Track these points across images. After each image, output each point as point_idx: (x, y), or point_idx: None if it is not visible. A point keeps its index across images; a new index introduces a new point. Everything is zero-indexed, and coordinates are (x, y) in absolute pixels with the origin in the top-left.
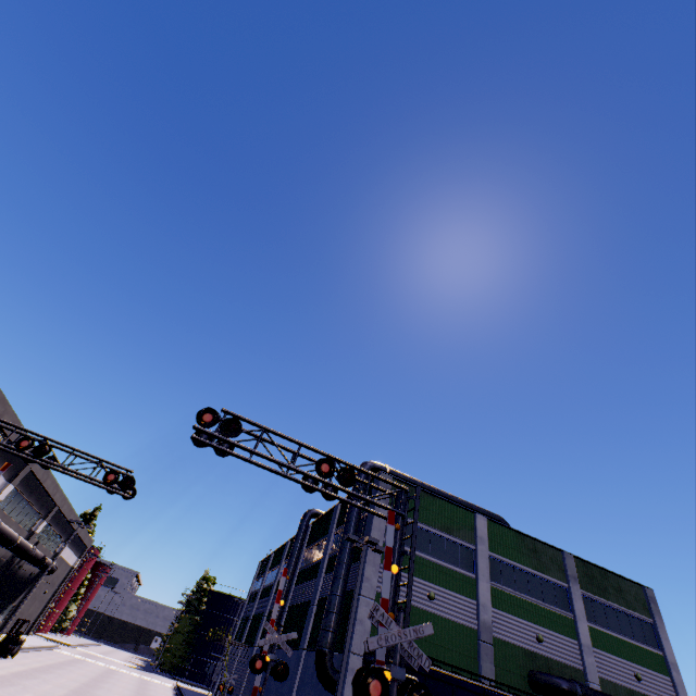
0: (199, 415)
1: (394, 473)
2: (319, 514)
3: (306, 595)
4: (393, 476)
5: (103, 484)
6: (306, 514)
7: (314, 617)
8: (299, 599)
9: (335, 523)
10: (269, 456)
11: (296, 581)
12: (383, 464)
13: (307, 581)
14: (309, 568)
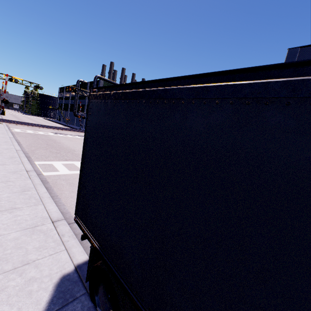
0: (69, 89)
1: (104, 79)
2: (82, 82)
3: (83, 103)
4: (104, 81)
5: (35, 88)
6: (78, 82)
7: (86, 108)
8: (81, 103)
9: (88, 87)
10: (82, 94)
11: (78, 99)
12: (101, 77)
13: (82, 100)
14: (82, 96)
